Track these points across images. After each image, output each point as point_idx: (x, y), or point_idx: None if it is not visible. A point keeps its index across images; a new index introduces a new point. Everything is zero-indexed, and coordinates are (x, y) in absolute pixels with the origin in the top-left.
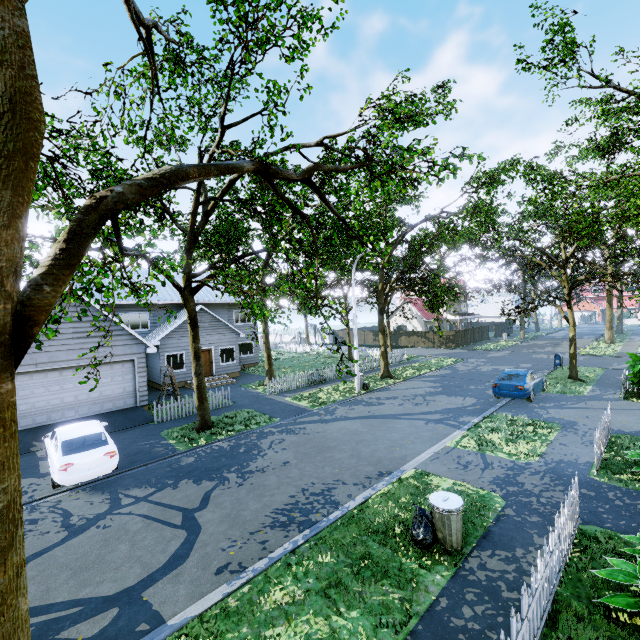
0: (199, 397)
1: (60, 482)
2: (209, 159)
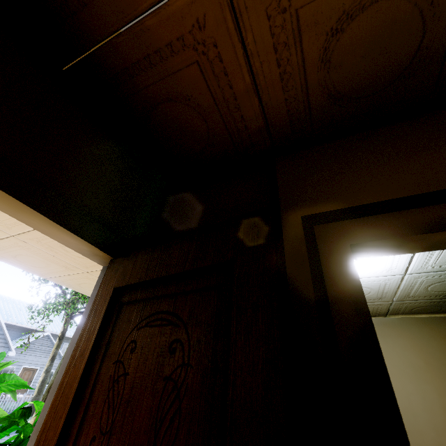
0: (40, 389)
1: None
2: None
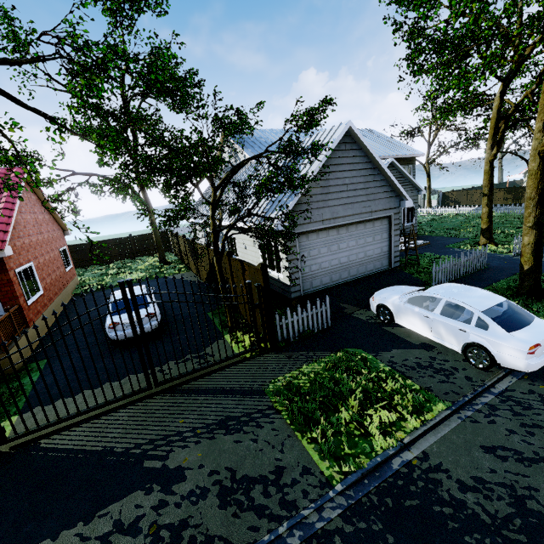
0: (536, 256)
1: (525, 367)
2: None
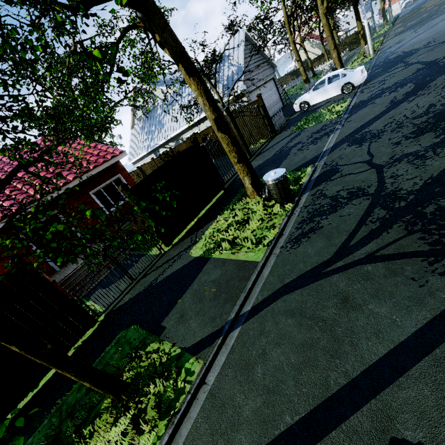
0: (340, 61)
1: (362, 79)
2: None
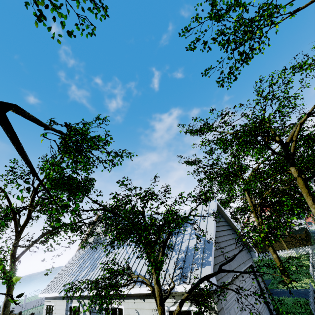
0: None
1: None
2: (313, 108)
